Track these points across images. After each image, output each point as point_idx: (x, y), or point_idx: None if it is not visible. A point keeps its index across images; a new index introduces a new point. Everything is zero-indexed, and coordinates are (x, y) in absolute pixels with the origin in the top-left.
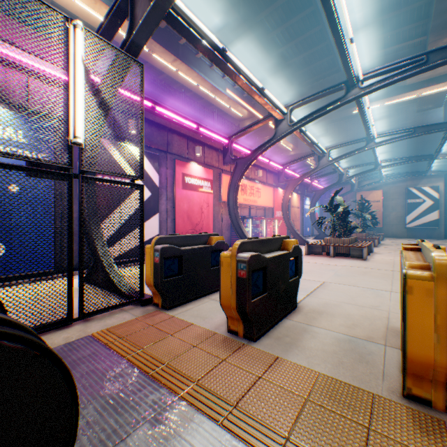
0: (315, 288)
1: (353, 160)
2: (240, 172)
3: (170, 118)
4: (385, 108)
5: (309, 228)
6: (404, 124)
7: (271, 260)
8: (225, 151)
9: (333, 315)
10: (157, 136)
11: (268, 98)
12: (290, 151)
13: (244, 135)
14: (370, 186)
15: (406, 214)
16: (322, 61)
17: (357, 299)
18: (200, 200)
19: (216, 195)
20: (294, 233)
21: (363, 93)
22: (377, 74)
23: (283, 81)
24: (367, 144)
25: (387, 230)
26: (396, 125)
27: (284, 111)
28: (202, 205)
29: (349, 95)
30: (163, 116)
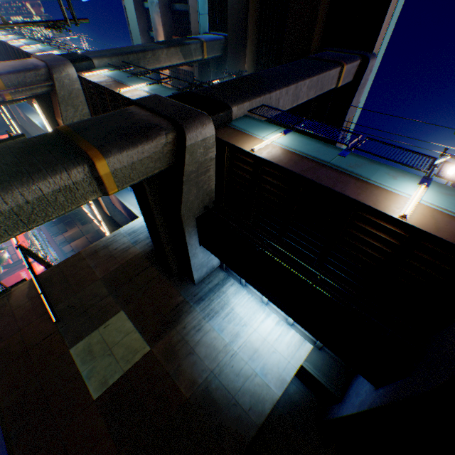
0: None
1: None
2: None
3: None
4: None
5: None
6: None
7: None
8: None
9: None
10: None
11: None
12: None
13: None
14: None
15: None
16: None
17: None
18: None
19: None
20: None
21: None
22: None
23: None
24: None
25: None
26: None
27: None
28: None
29: None
30: None
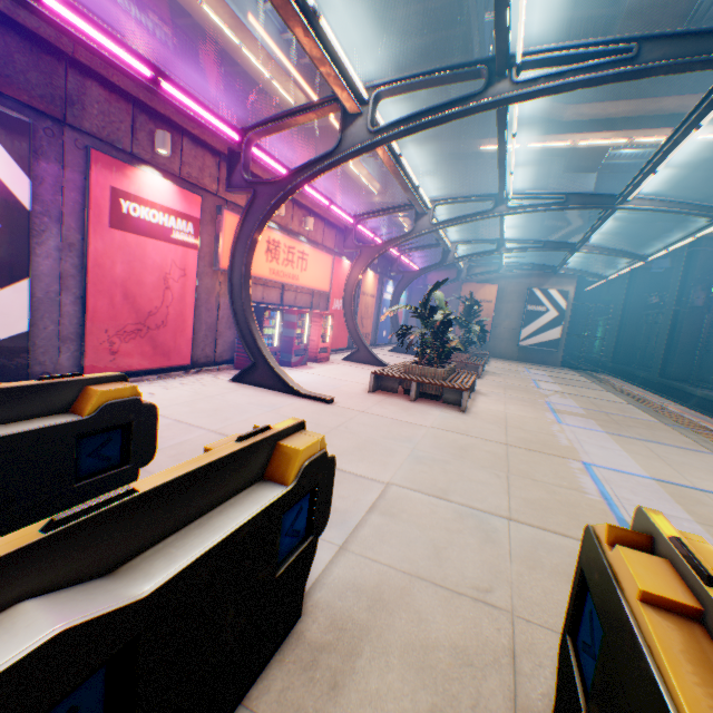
0: (366, 513)
1: (466, 230)
2: (262, 213)
3: (61, 20)
4: (524, 155)
5: (387, 332)
6: (544, 188)
7: (176, 587)
8: (233, 159)
9: (388, 657)
10: (27, 68)
11: (331, 50)
12: (376, 195)
13: (277, 131)
14: (484, 276)
15: (522, 326)
16: (448, 32)
17: (448, 561)
18: (165, 261)
19: (208, 253)
20: (360, 343)
21: (517, 94)
22: (549, 60)
23: (376, 50)
24: (496, 208)
25: (494, 347)
26: (534, 187)
27: (364, 95)
28: (170, 273)
29: (492, 92)
30: (31, 5)
